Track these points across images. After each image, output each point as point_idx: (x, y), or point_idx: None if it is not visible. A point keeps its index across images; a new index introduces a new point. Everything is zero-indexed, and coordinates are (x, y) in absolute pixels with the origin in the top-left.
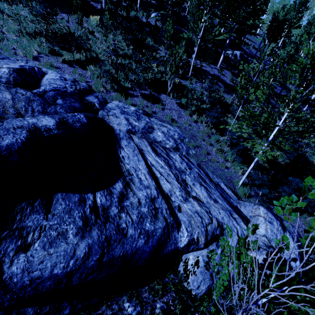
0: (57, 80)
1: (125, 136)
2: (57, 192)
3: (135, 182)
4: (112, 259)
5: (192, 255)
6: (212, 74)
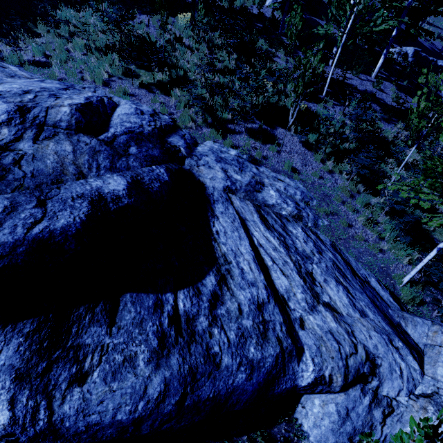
0: (132, 115)
1: (221, 196)
2: (125, 291)
3: (234, 276)
4: (198, 402)
5: (318, 399)
6: (362, 90)
